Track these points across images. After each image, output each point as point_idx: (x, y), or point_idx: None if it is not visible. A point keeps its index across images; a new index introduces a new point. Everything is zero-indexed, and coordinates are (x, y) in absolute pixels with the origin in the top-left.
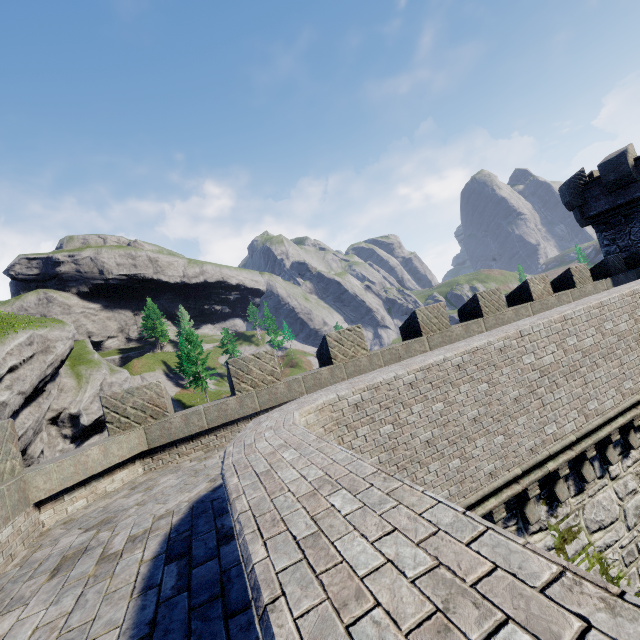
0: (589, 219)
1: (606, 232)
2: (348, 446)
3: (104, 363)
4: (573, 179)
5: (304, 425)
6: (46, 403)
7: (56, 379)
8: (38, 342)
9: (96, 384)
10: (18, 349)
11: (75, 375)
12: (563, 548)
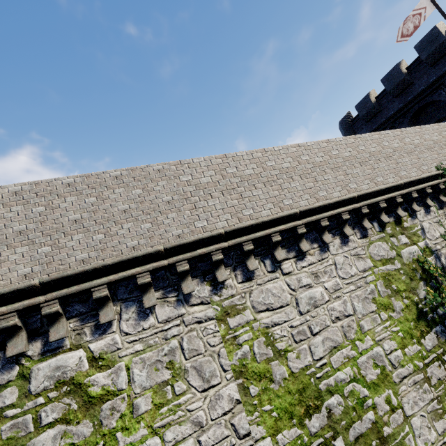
0: None
1: None
2: (1, 216)
3: None
4: (344, 119)
5: None
6: None
7: None
8: None
9: None
10: None
11: None
12: (225, 320)
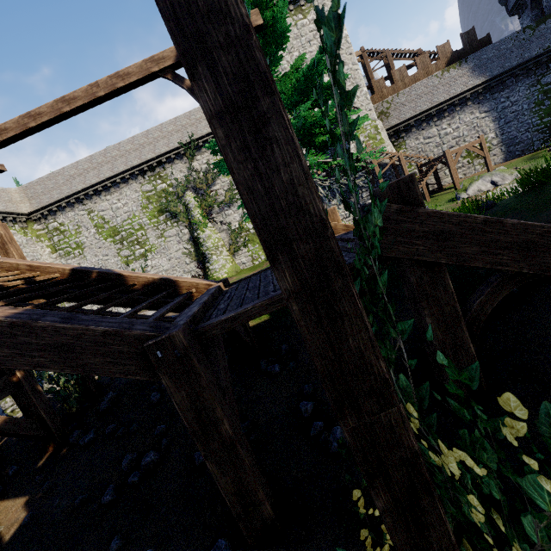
0: None
1: None
2: (26, 193)
3: None
4: None
5: (15, 190)
6: None
7: None
8: None
9: None
10: None
11: None
12: (90, 214)
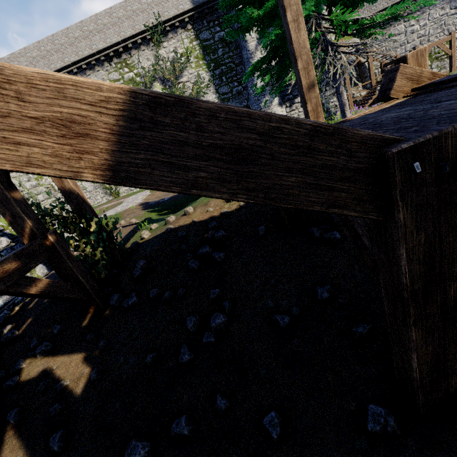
0: None
1: None
2: None
3: None
4: None
5: None
6: None
7: None
8: None
9: None
10: None
11: None
12: None
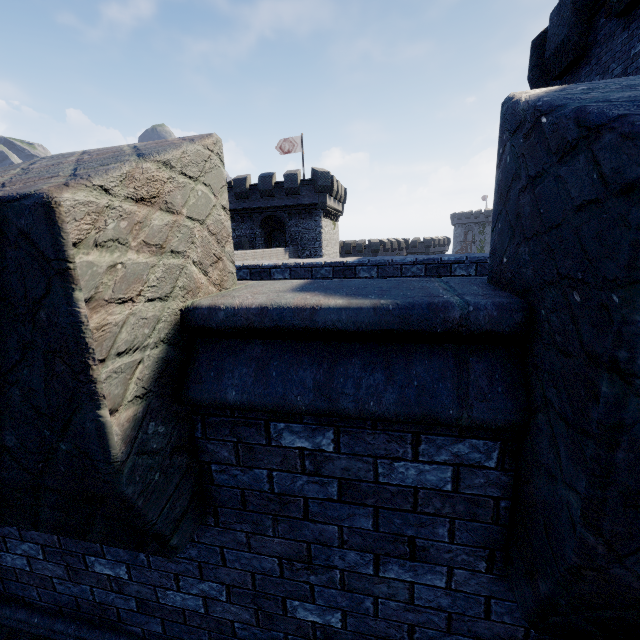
0: None
1: (232, 223)
2: None
3: None
4: None
5: None
6: None
7: None
8: None
9: None
10: None
11: None
12: None
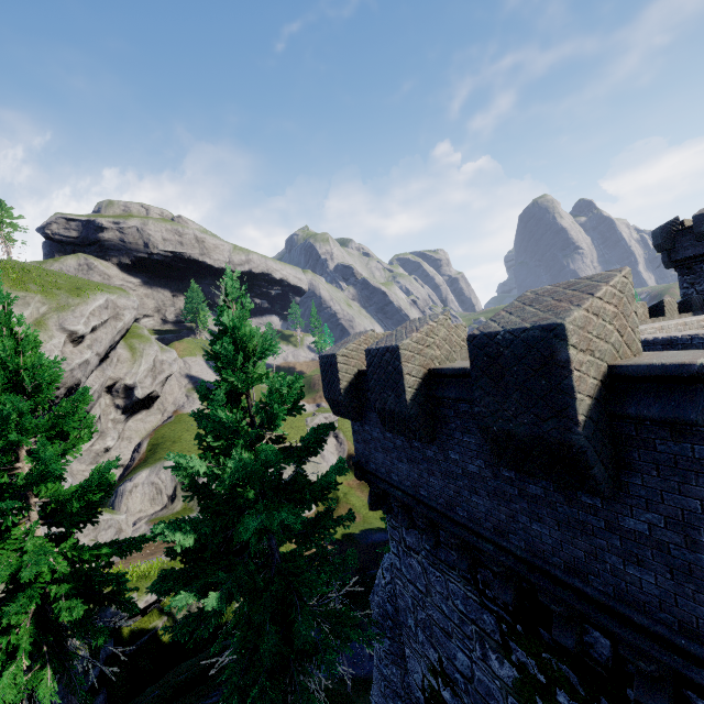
0: (675, 262)
1: (687, 276)
2: None
3: (153, 340)
4: (668, 225)
5: None
6: (109, 370)
7: (116, 348)
8: (111, 307)
9: (149, 359)
10: (99, 311)
11: (128, 347)
12: None
